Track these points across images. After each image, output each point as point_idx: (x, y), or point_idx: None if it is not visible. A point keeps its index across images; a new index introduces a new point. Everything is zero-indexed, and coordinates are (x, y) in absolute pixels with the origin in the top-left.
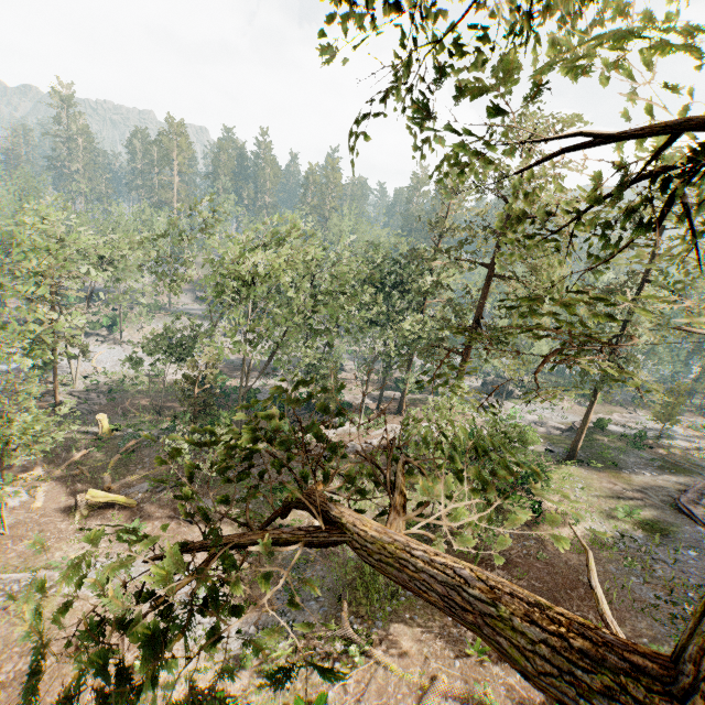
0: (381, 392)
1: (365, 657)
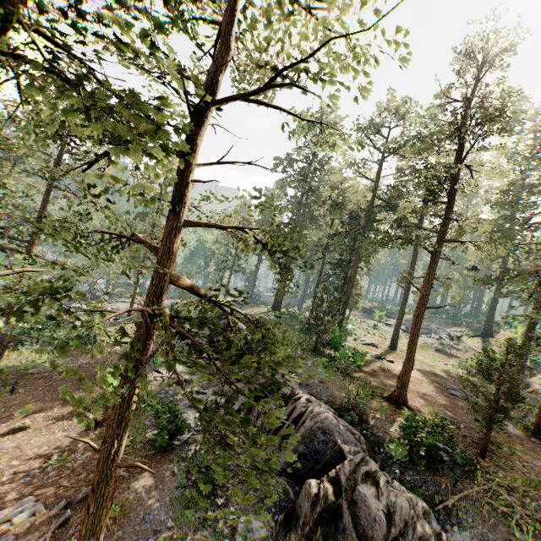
0: None
1: None
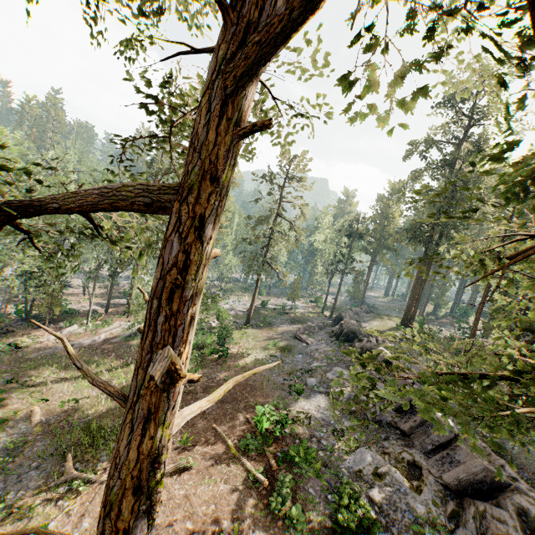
0: (109, 297)
1: (90, 485)
